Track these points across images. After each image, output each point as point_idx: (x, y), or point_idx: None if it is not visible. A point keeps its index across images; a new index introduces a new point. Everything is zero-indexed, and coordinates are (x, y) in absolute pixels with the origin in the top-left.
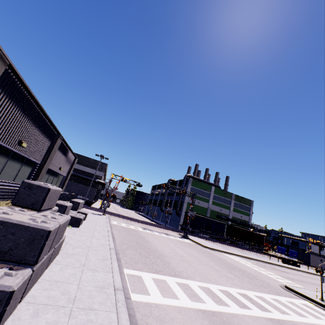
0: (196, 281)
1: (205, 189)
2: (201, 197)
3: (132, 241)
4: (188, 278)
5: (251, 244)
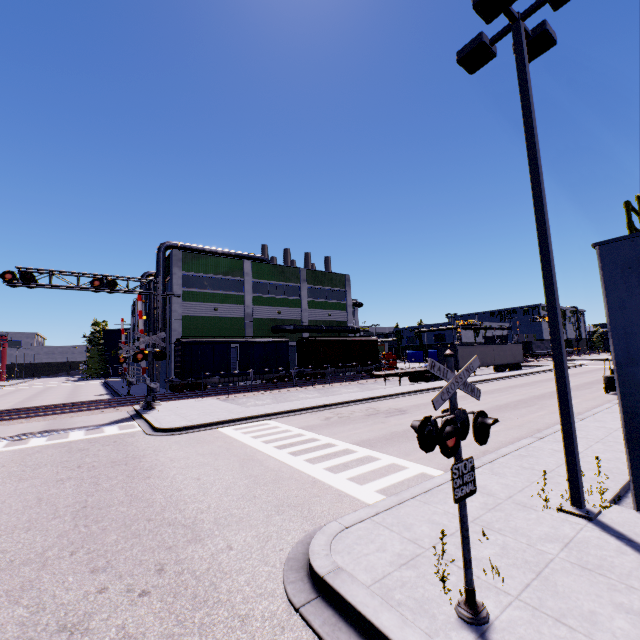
0: None
1: (228, 271)
2: (220, 294)
3: None
4: None
5: (354, 365)
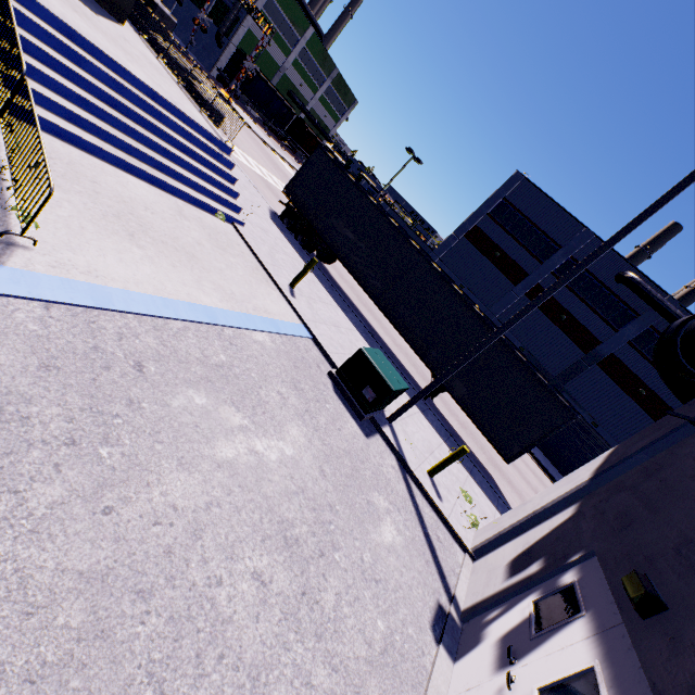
0: (250, 158)
1: (296, 24)
2: (280, 36)
3: None
4: (244, 153)
5: None
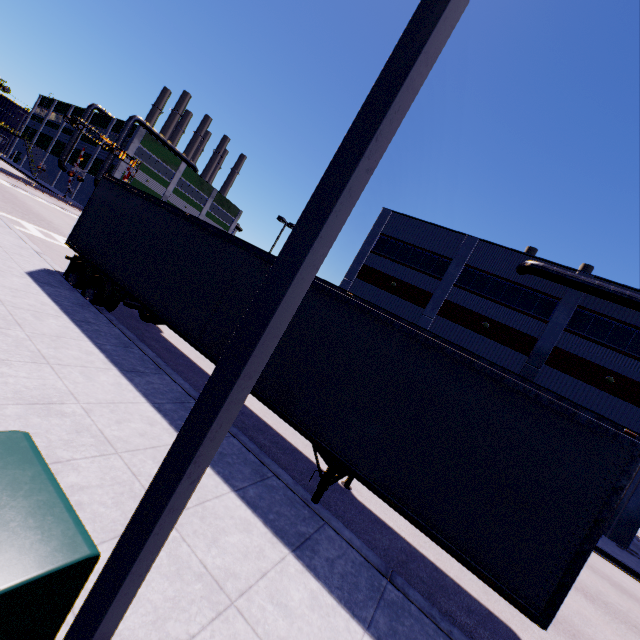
0: None
1: (169, 162)
2: (155, 173)
3: None
4: None
5: None
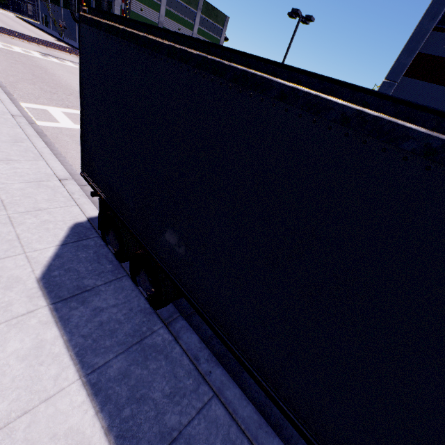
0: None
1: None
2: None
3: (24, 74)
4: None
5: None
